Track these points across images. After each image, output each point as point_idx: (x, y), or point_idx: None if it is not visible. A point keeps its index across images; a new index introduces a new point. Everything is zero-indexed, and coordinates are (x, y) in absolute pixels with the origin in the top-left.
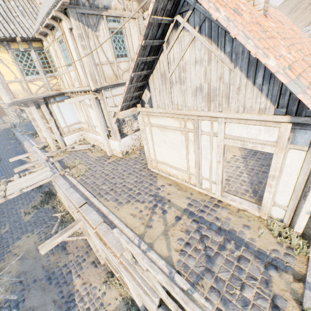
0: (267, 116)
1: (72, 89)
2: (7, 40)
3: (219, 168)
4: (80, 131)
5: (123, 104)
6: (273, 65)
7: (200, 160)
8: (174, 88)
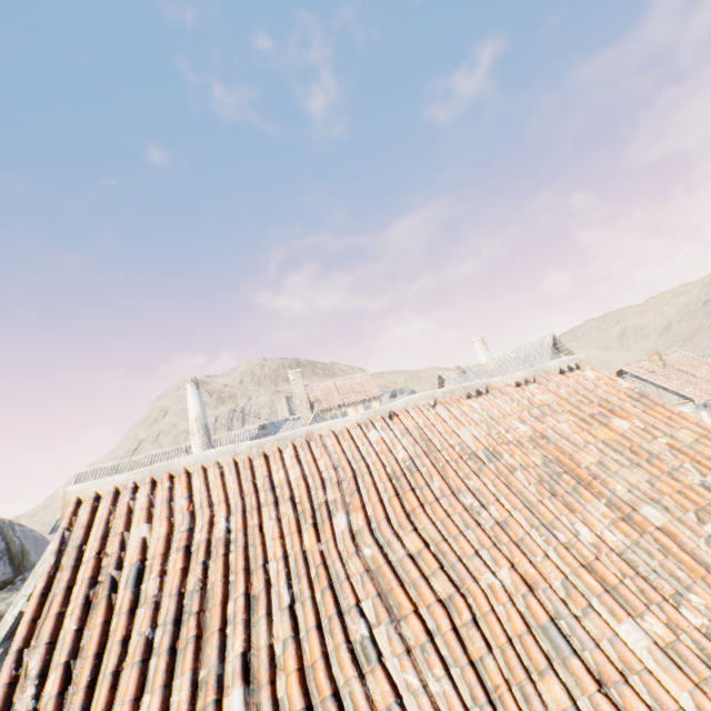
0: (680, 402)
1: None
2: None
3: None
4: None
5: None
6: (667, 386)
7: None
8: None
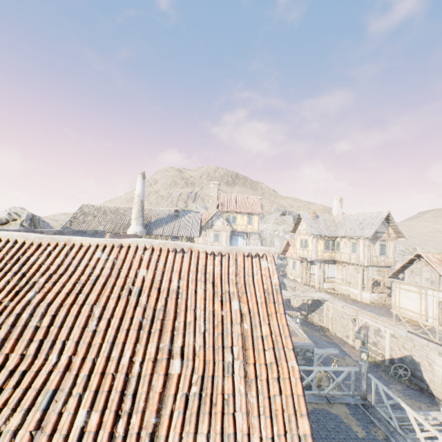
0: None
1: (347, 261)
2: (324, 236)
3: (437, 311)
4: (333, 283)
5: (389, 276)
6: None
7: (427, 307)
8: (416, 276)
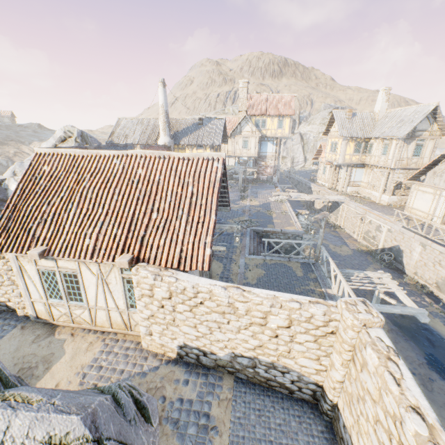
0: None
1: (375, 164)
2: (357, 138)
3: (443, 211)
4: (358, 187)
5: (409, 178)
6: None
7: (436, 207)
8: (436, 178)
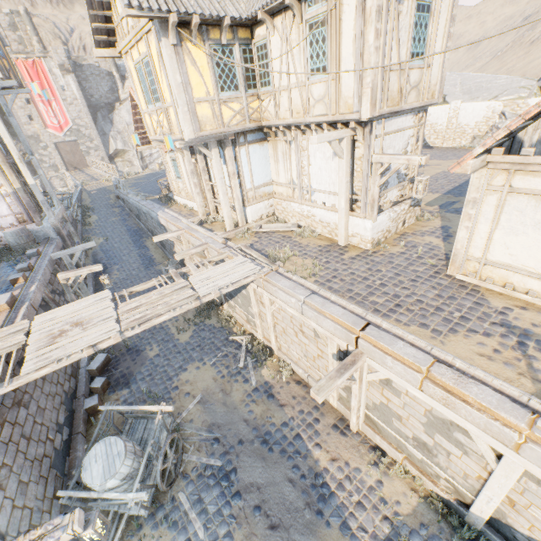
0: None
1: (301, 119)
2: (207, 23)
3: None
4: (270, 199)
5: (493, 145)
6: None
7: None
8: None
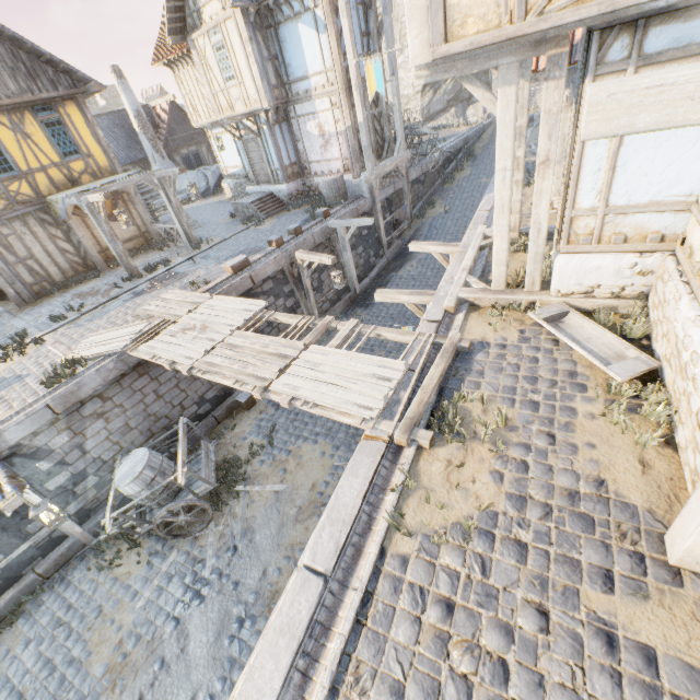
0: None
1: None
2: None
3: None
4: (654, 252)
5: None
6: None
7: None
8: None
